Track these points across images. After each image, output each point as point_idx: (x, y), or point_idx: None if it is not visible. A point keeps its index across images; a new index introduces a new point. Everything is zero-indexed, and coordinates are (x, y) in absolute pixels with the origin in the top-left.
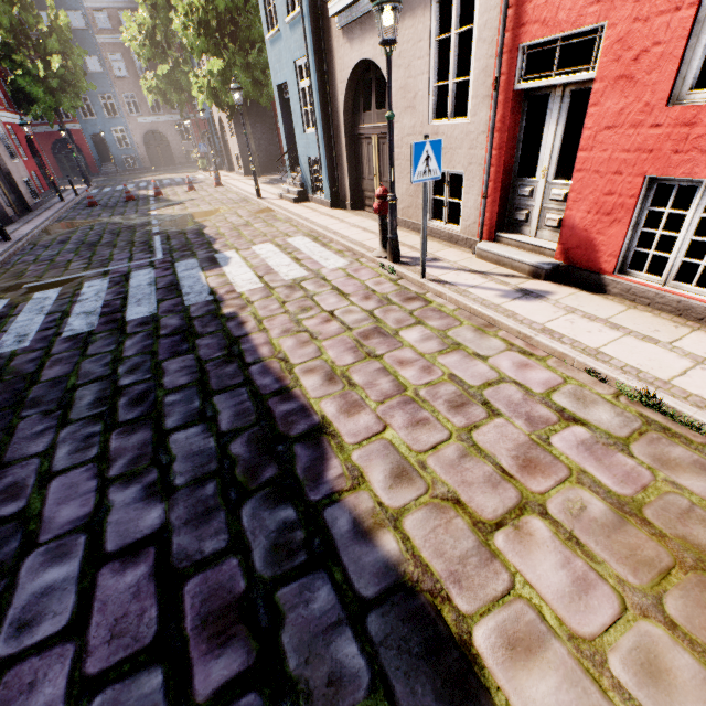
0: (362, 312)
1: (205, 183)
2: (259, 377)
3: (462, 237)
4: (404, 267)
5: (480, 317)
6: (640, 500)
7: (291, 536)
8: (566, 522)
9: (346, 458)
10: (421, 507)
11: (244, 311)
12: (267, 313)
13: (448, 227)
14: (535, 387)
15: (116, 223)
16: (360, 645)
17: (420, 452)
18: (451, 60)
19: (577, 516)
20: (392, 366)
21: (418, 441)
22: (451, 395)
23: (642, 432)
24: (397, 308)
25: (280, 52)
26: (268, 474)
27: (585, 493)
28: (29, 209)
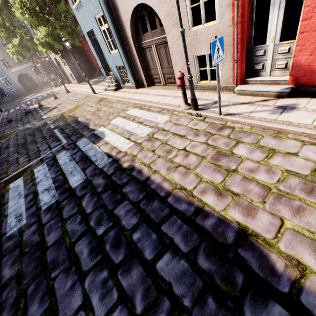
0: (201, 144)
1: (60, 93)
2: (177, 205)
3: (223, 86)
4: (203, 111)
5: (269, 129)
6: None
7: None
8: None
9: (278, 251)
10: None
11: (135, 163)
12: (149, 160)
13: (212, 83)
14: None
15: (28, 128)
16: None
17: None
18: None
19: None
20: (248, 175)
21: (311, 224)
22: (300, 185)
23: None
24: (218, 136)
25: (84, 13)
26: (240, 279)
27: None
28: None
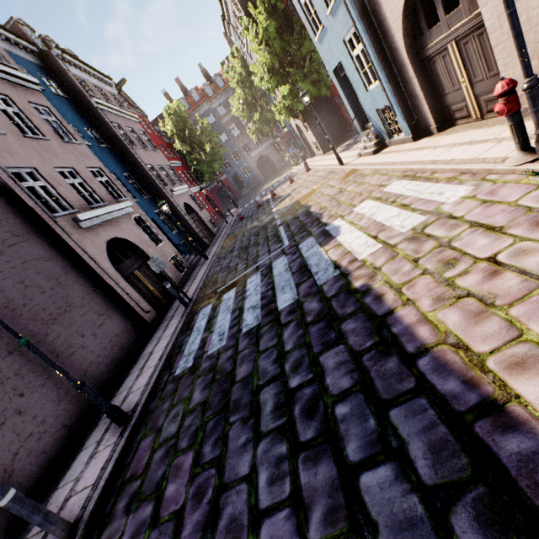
0: None
1: (299, 174)
2: (437, 379)
3: None
4: None
5: None
6: None
7: None
8: None
9: None
10: None
11: (374, 281)
12: (402, 279)
13: None
14: None
15: (255, 227)
16: None
17: None
18: None
19: None
20: None
21: None
22: None
23: None
24: None
25: (328, 43)
26: None
27: None
28: (214, 235)
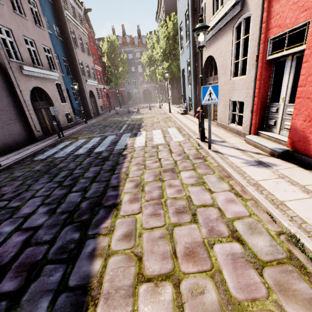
0: (172, 161)
1: (156, 107)
2: (113, 179)
3: (242, 132)
4: (205, 143)
5: (226, 171)
6: (244, 306)
7: (69, 245)
8: (185, 296)
9: (114, 220)
10: (123, 254)
11: (129, 154)
12: (136, 156)
13: (237, 127)
14: (228, 214)
15: (118, 120)
16: (49, 305)
17: (144, 228)
18: (240, 50)
19: (194, 296)
20: (165, 186)
21: (147, 223)
22: (180, 206)
23: (281, 263)
24: (189, 161)
25: (183, 57)
26: (84, 217)
27: (210, 284)
28: (99, 114)
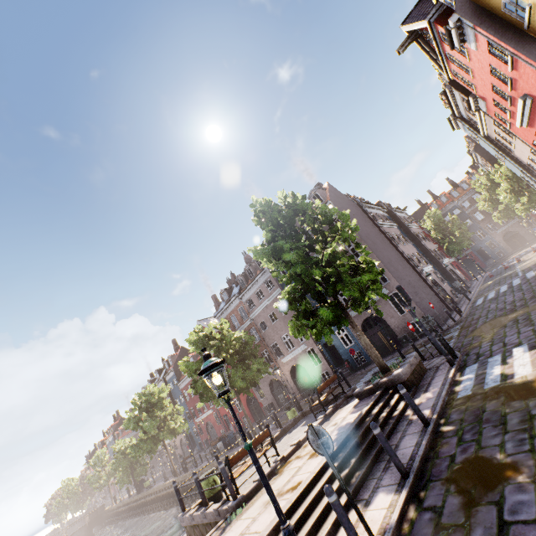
0: None
1: None
2: None
3: None
4: None
5: None
6: None
7: None
8: None
9: None
10: None
11: None
12: None
13: None
14: None
15: (503, 276)
16: None
17: None
18: None
19: None
20: None
21: None
22: None
23: None
24: None
25: None
26: None
27: None
28: (468, 287)
